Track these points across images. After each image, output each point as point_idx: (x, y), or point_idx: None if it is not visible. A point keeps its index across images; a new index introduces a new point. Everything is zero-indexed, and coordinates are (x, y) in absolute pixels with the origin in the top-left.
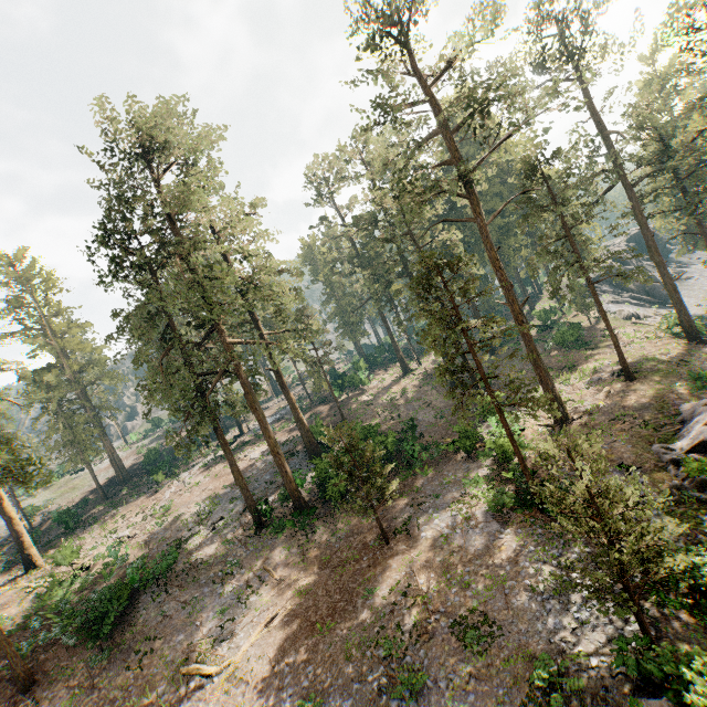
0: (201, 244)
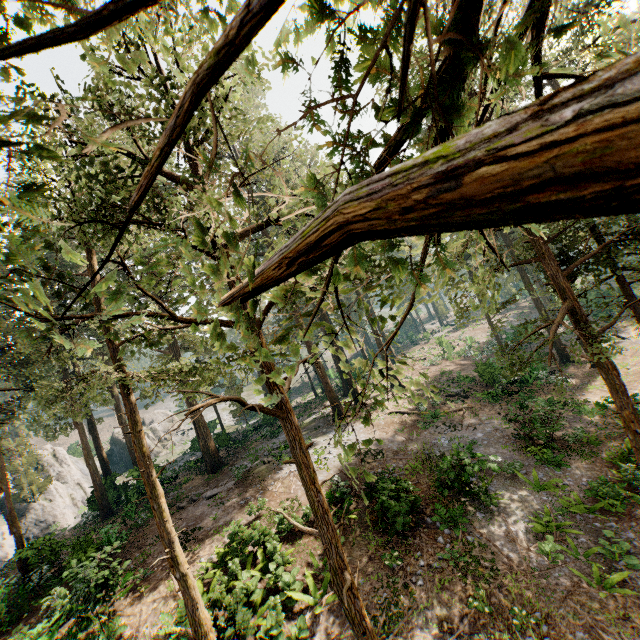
0: None
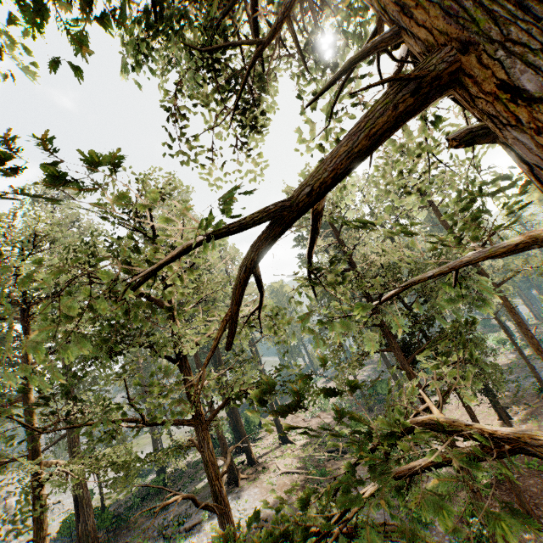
0: None
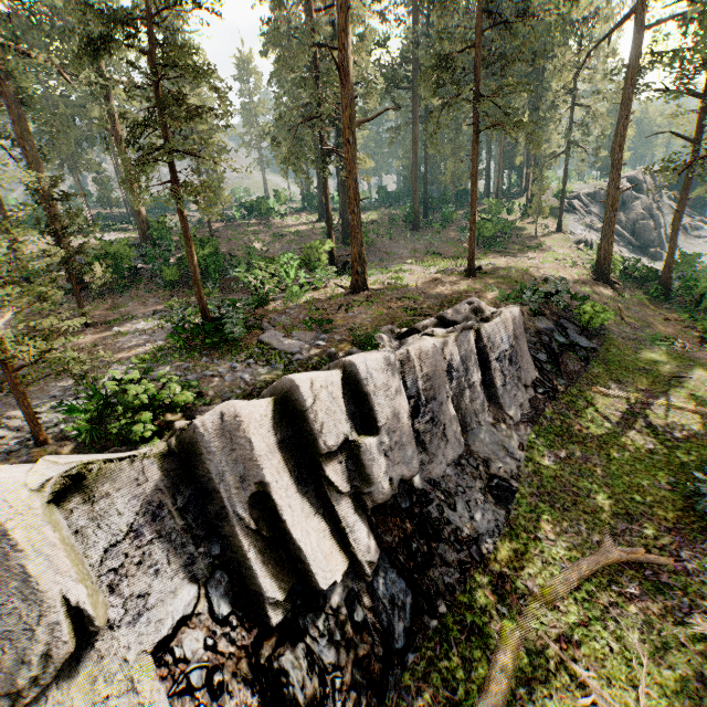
0: None
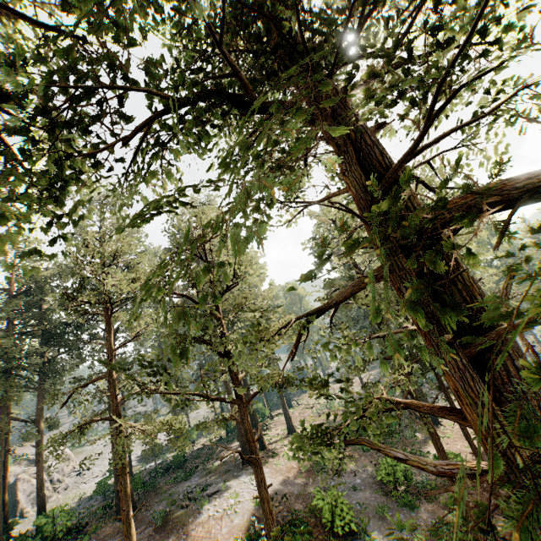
0: None
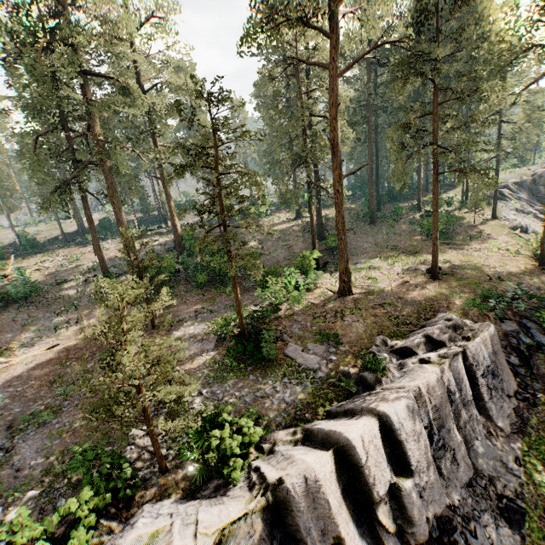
0: (75, 33)
